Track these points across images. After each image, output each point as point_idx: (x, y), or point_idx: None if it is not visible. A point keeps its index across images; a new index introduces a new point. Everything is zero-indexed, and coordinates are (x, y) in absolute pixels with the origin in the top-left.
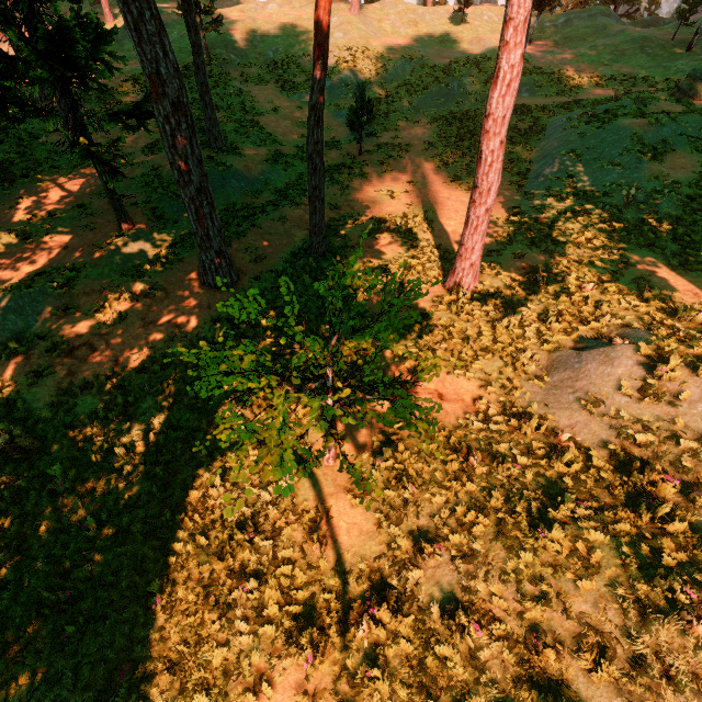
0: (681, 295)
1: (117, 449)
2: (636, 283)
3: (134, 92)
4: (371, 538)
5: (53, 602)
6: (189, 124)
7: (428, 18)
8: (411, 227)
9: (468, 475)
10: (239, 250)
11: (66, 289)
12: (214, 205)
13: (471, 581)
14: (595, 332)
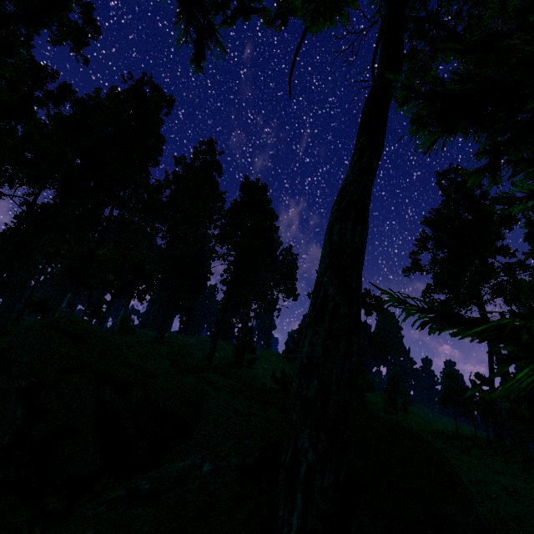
0: None
1: None
2: None
3: None
4: None
5: None
6: None
7: None
8: None
9: None
10: None
11: None
12: None
13: None
14: None
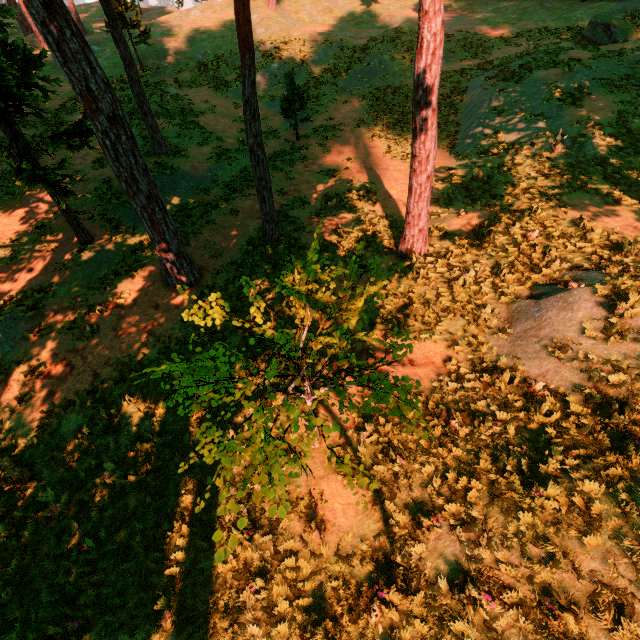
0: (622, 231)
1: (107, 464)
2: (577, 225)
3: (77, 111)
4: (367, 516)
5: (62, 635)
6: (128, 136)
7: (341, 3)
8: (357, 202)
9: (452, 439)
10: (198, 248)
11: (36, 310)
12: (166, 210)
13: (474, 551)
14: (547, 279)
